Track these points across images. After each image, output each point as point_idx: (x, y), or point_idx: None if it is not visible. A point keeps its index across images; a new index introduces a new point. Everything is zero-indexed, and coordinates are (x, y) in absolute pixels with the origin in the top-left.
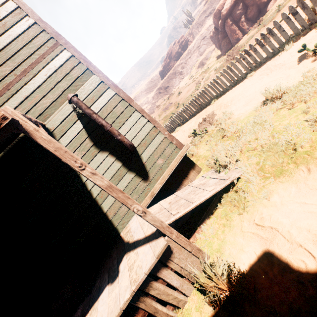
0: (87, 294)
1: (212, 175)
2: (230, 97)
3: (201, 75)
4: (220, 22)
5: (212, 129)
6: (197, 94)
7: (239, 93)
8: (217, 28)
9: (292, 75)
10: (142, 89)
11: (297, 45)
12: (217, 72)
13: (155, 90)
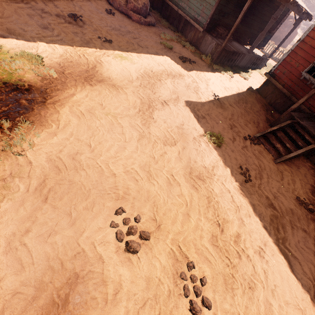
0: (246, 46)
1: None
2: None
3: None
4: None
5: None
6: None
7: None
8: None
9: None
10: None
11: None
12: None
13: None
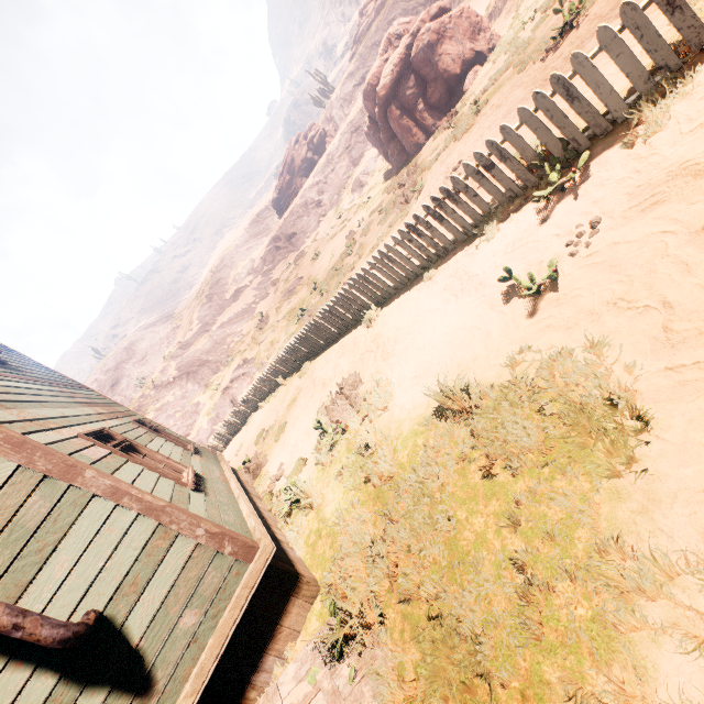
0: None
1: (323, 664)
2: (394, 327)
3: (357, 213)
4: (377, 110)
5: (353, 427)
6: (331, 301)
7: (409, 324)
8: (374, 119)
9: (495, 339)
10: (238, 240)
11: (505, 236)
12: (383, 221)
13: (266, 243)
